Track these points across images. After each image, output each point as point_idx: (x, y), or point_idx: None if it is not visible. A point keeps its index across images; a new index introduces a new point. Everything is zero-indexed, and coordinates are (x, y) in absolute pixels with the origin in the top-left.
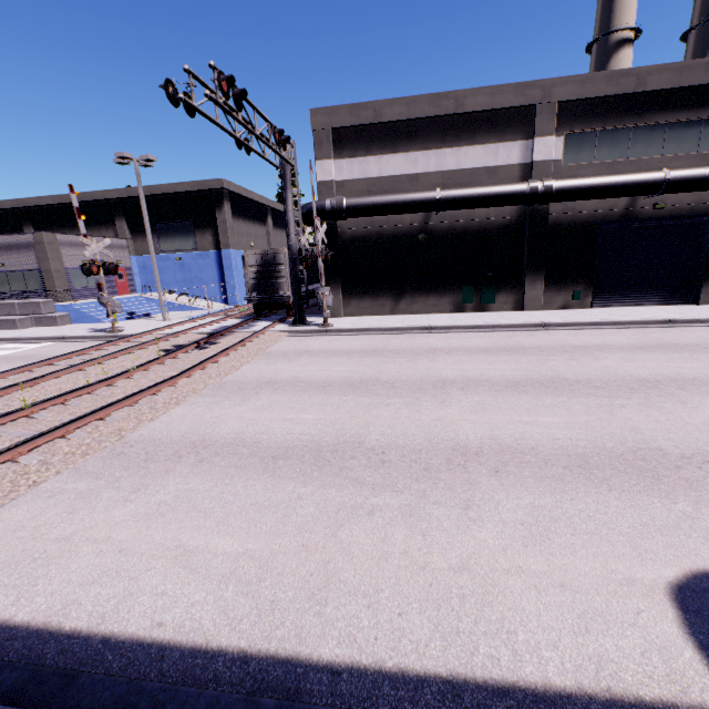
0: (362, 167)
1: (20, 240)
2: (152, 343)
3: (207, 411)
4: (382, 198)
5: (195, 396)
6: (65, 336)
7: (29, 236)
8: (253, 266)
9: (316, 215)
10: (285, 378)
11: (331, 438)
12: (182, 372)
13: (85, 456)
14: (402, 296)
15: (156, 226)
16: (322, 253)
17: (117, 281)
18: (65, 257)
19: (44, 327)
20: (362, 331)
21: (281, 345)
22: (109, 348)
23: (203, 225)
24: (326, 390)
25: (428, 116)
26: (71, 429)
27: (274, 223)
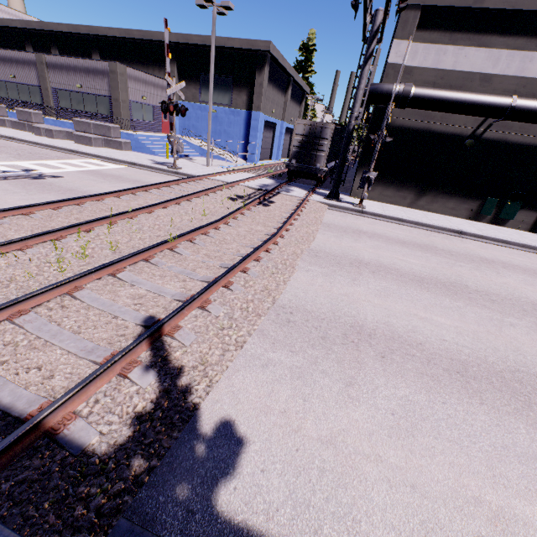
0: (438, 56)
1: (97, 66)
2: (218, 189)
3: (330, 285)
4: (453, 94)
5: (301, 261)
6: (136, 162)
7: (105, 64)
8: (299, 135)
9: (392, 99)
10: (369, 260)
11: (496, 359)
12: (278, 232)
13: (260, 317)
14: (425, 193)
15: (201, 76)
16: (387, 139)
17: (163, 121)
18: (130, 90)
19: (112, 149)
20: (395, 220)
21: (330, 217)
22: (183, 185)
23: (241, 84)
24: (426, 287)
25: (535, 10)
26: (228, 279)
27: (290, 94)
